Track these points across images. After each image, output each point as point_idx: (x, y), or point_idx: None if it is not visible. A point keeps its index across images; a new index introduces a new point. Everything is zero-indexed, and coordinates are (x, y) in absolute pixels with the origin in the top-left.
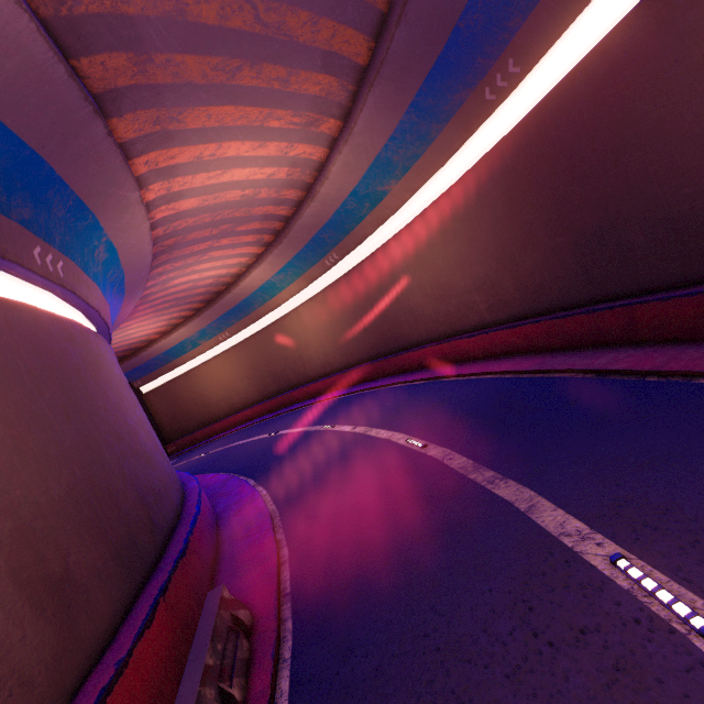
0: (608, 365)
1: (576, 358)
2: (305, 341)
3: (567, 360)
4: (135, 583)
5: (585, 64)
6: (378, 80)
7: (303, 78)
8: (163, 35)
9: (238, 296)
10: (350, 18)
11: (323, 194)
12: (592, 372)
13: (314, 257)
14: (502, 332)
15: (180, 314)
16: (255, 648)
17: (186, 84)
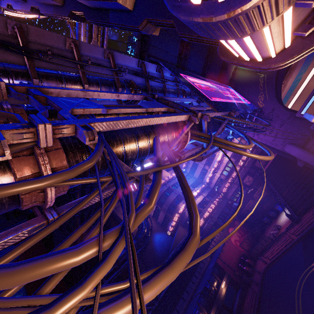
0: None
1: None
2: None
3: None
4: None
5: None
6: (296, 68)
7: None
8: None
9: None
10: None
11: (286, 88)
12: None
13: (285, 101)
14: None
15: None
16: None
17: None
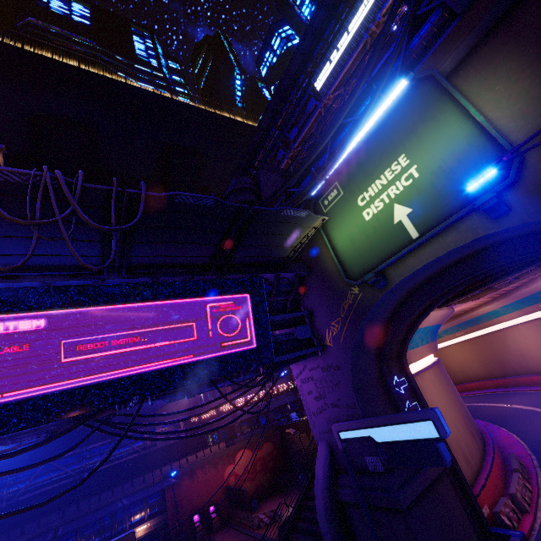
0: None
1: None
2: (525, 346)
3: None
4: (483, 444)
5: None
6: None
7: None
8: None
9: (471, 316)
10: None
11: (535, 286)
12: None
13: (529, 303)
14: None
15: None
16: (528, 472)
17: None
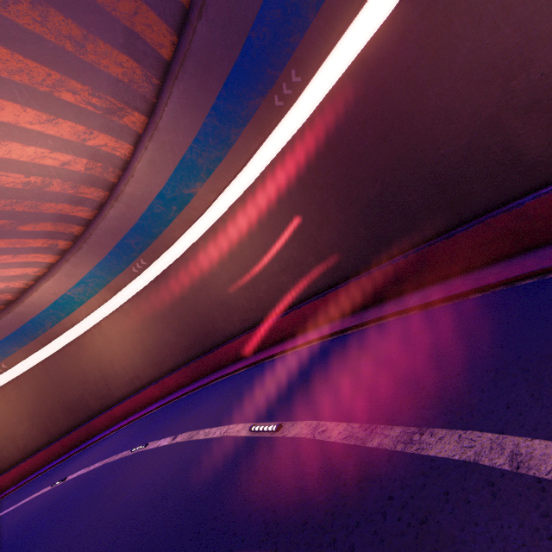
0: (425, 299)
1: (388, 305)
2: (109, 357)
3: (381, 309)
4: None
5: (350, 71)
6: (182, 74)
7: (102, 51)
8: None
9: (21, 316)
10: None
11: (129, 193)
12: (413, 309)
13: (119, 265)
14: (312, 304)
15: None
16: None
17: None
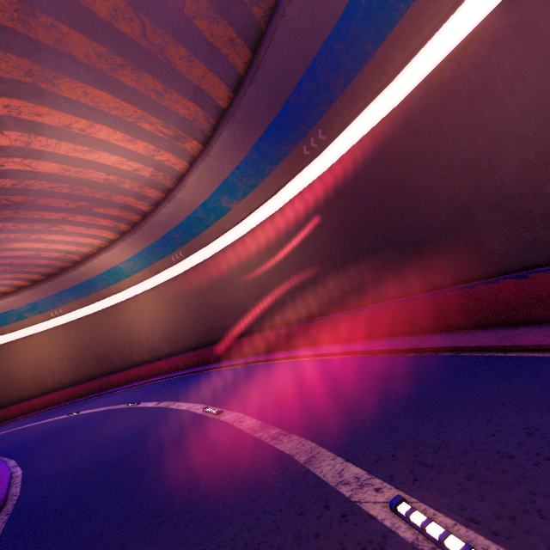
0: (379, 347)
1: (356, 344)
2: (138, 326)
3: (349, 346)
4: None
5: (364, 140)
6: (233, 120)
7: (175, 99)
8: (53, 2)
9: (82, 275)
10: (217, 69)
11: (179, 199)
12: (368, 352)
13: (162, 252)
14: (303, 326)
15: (14, 282)
16: None
17: (68, 54)
